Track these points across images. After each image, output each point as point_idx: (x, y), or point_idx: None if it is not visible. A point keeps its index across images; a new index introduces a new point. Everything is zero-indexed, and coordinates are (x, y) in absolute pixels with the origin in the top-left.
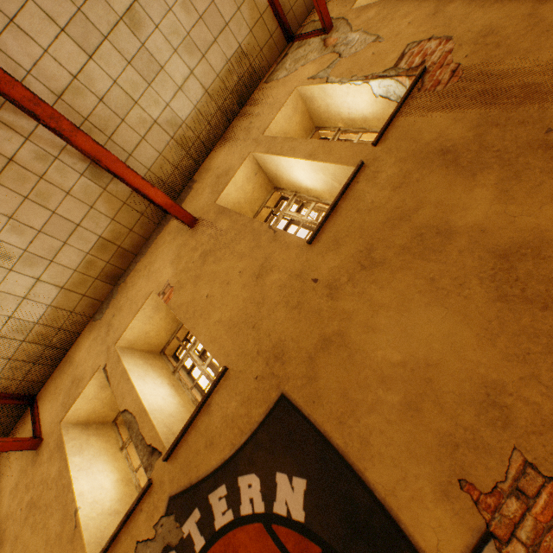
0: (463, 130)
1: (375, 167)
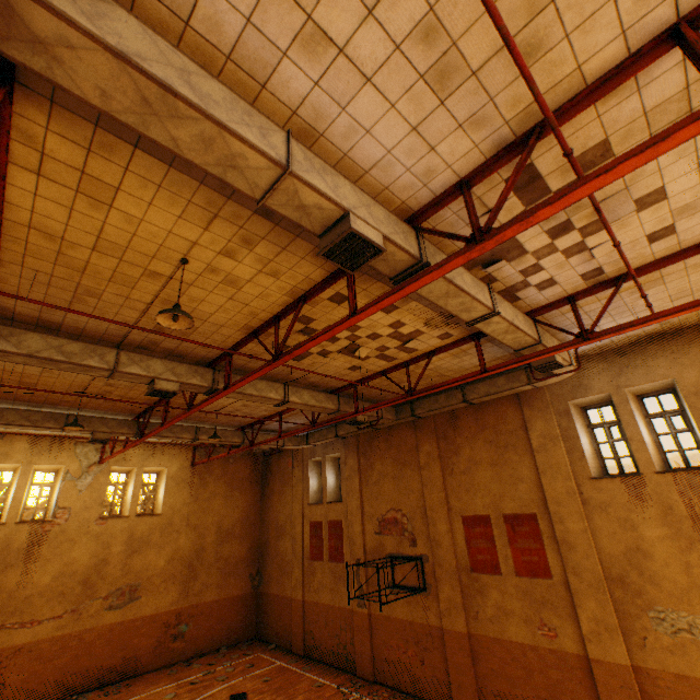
0: (19, 545)
1: (5, 528)
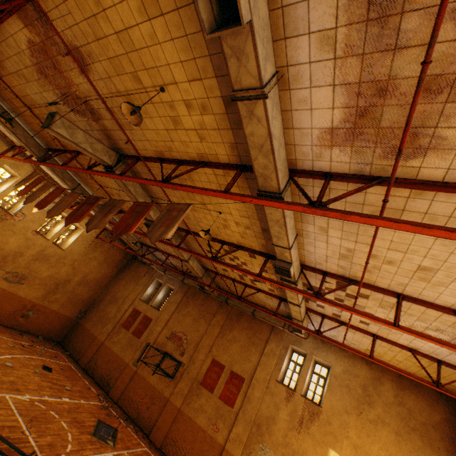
0: None
1: None
